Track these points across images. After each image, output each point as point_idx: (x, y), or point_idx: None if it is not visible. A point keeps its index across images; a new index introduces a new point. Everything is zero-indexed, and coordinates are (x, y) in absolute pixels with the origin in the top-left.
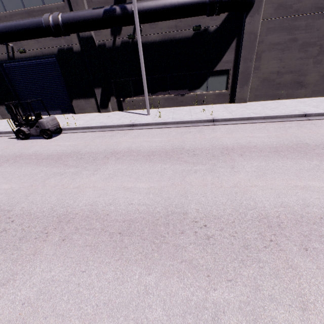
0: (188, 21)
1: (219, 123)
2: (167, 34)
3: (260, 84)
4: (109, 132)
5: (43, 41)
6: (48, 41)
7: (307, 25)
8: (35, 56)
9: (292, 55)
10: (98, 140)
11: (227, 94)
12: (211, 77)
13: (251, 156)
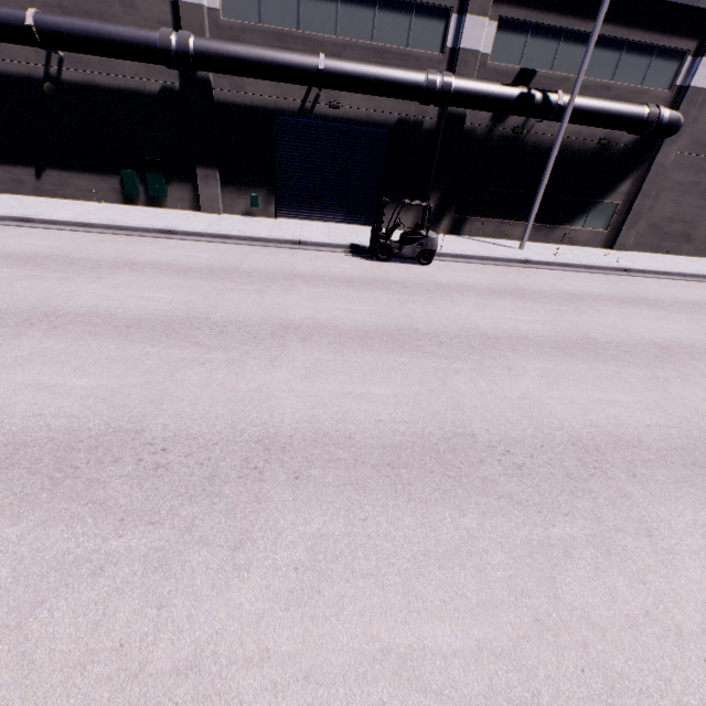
0: (596, 130)
1: (634, 274)
2: (564, 139)
3: (647, 230)
4: (502, 267)
5: (379, 100)
6: (388, 103)
7: None
8: (352, 120)
9: (690, 201)
10: (515, 277)
11: (605, 236)
12: (594, 209)
13: None
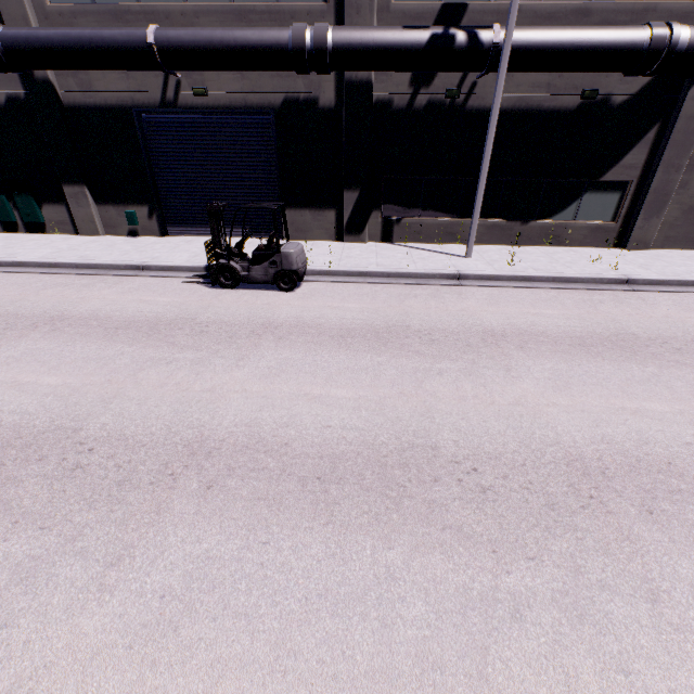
0: (576, 77)
1: (641, 287)
2: (526, 97)
3: (681, 217)
4: (414, 287)
5: (254, 78)
6: (267, 79)
7: None
8: (227, 108)
9: None
10: (417, 304)
11: (612, 229)
12: (590, 193)
13: None
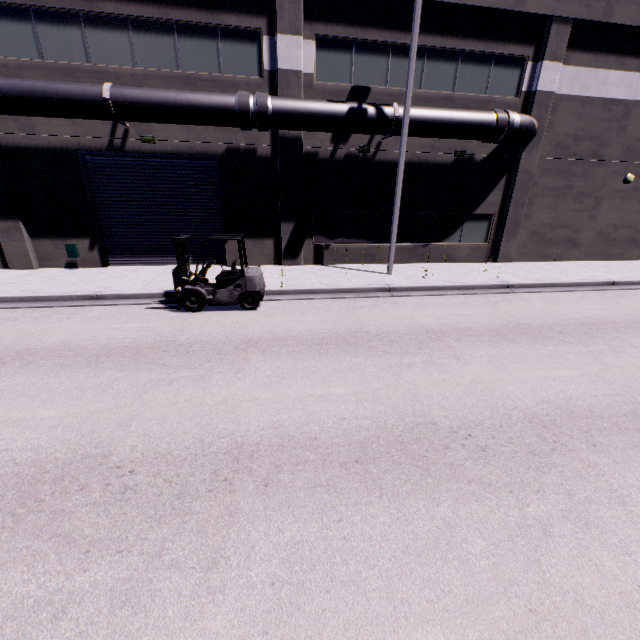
0: (449, 142)
1: (518, 290)
2: (417, 154)
3: (529, 239)
4: (357, 300)
5: (199, 130)
6: (211, 132)
7: (584, 172)
8: (173, 153)
9: (566, 205)
10: (365, 314)
11: (486, 248)
12: (468, 223)
13: (631, 332)
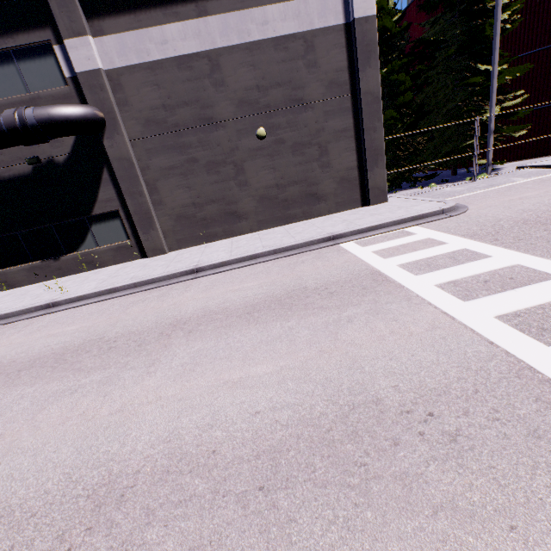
0: (16, 152)
1: (58, 308)
2: None
3: (178, 224)
4: None
5: None
6: None
7: (201, 140)
8: None
9: (202, 179)
10: None
11: (132, 245)
12: (96, 225)
13: None
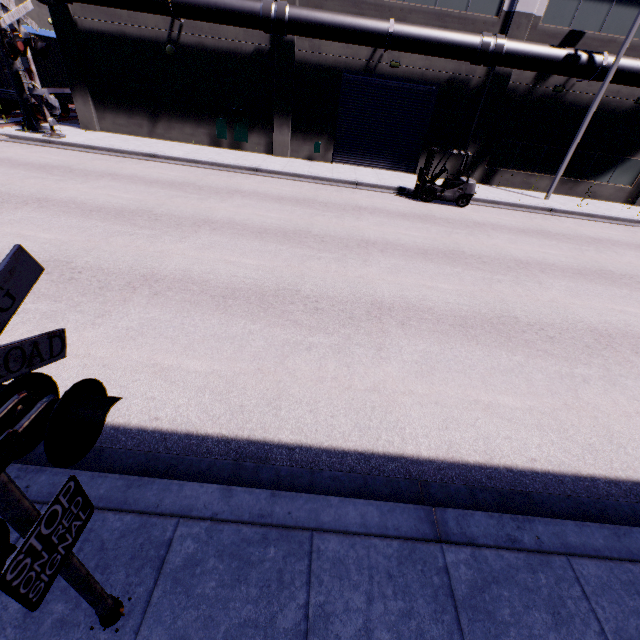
0: (635, 89)
1: None
2: (602, 98)
3: None
4: (528, 213)
5: (434, 60)
6: (442, 62)
7: None
8: (408, 78)
9: None
10: (541, 222)
11: (628, 192)
12: (621, 166)
13: None
